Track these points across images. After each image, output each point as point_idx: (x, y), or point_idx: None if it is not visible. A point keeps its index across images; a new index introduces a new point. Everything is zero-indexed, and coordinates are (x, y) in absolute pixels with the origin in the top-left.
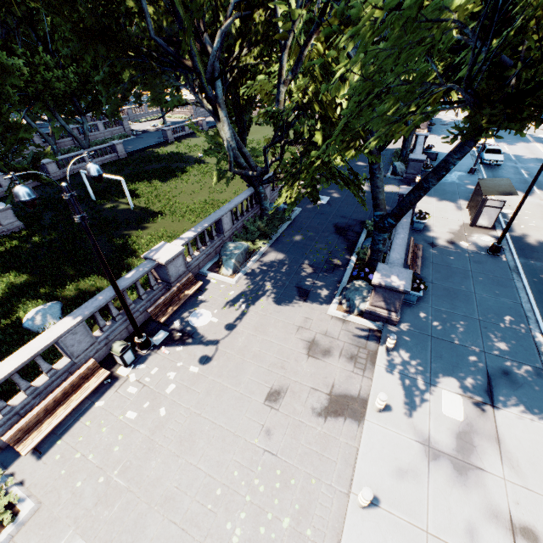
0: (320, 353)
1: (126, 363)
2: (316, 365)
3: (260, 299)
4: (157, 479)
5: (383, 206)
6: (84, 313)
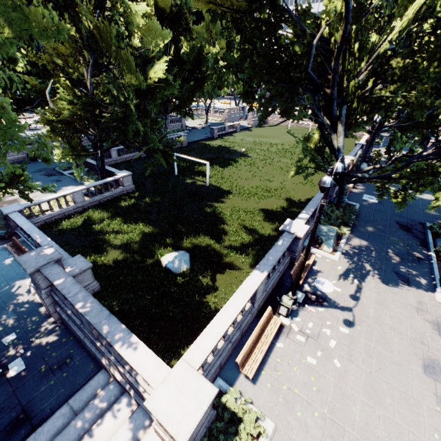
0: None
1: (288, 314)
2: None
3: (367, 278)
4: (365, 425)
5: None
6: (266, 269)
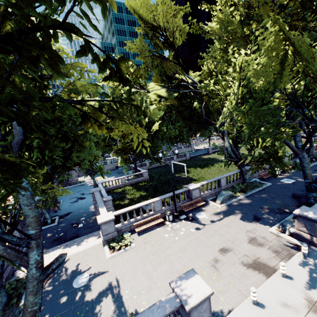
0: (256, 243)
1: (169, 220)
2: (251, 247)
3: (230, 215)
4: (169, 255)
5: (309, 177)
6: (162, 197)
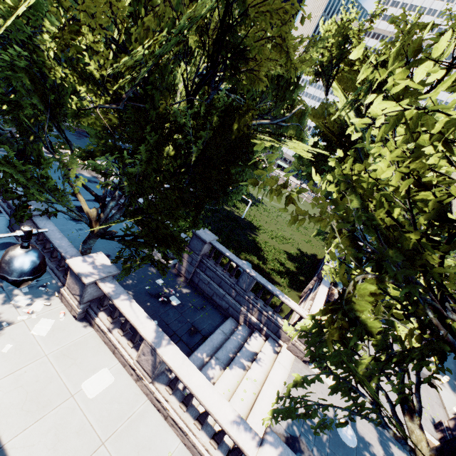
0: None
1: None
2: None
3: None
4: None
5: None
6: (327, 285)
